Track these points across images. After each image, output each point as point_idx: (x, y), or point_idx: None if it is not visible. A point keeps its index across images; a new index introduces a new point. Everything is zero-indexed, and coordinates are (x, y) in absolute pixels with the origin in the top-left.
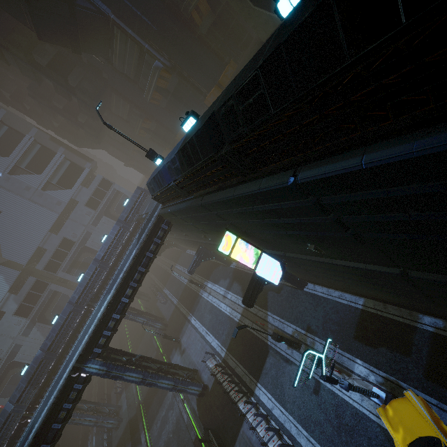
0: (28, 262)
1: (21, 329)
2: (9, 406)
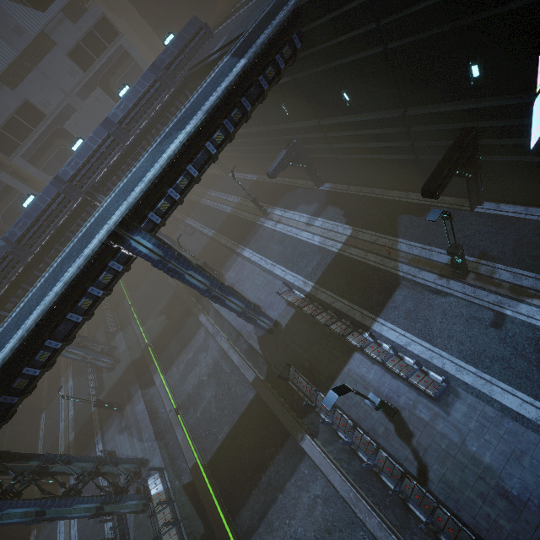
0: None
1: None
2: None
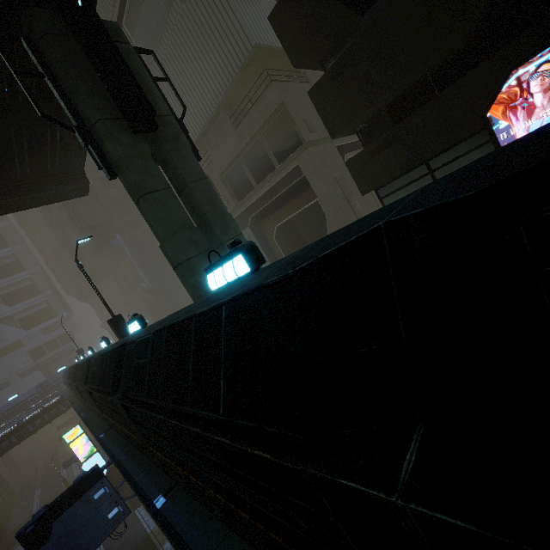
0: None
1: None
2: None
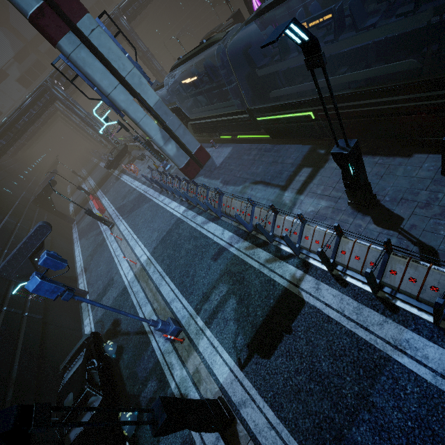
0: (31, 42)
1: (21, 96)
2: None
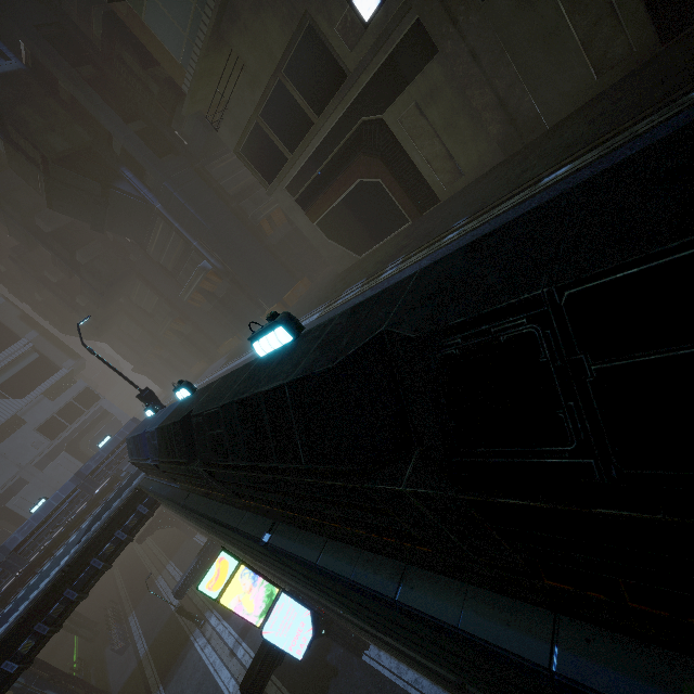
0: None
1: None
2: None
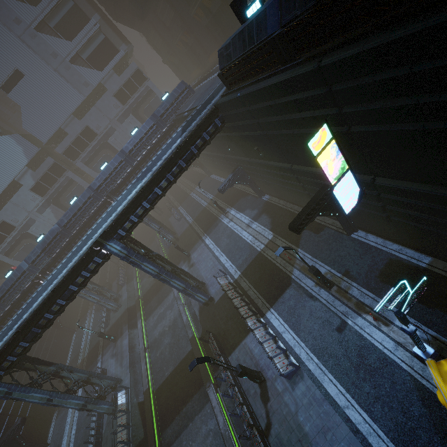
0: (48, 142)
1: (36, 205)
2: (24, 264)
